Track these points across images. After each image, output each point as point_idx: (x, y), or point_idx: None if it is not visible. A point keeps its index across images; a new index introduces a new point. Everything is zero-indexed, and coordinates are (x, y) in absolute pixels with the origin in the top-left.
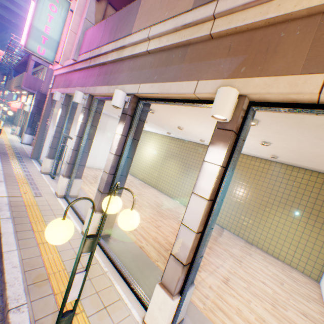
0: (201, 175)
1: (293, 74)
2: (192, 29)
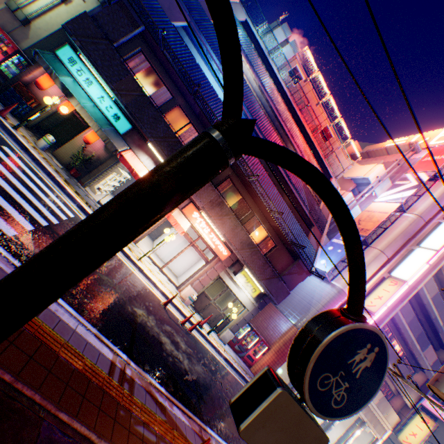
0: (354, 434)
1: (371, 424)
2: (371, 406)
